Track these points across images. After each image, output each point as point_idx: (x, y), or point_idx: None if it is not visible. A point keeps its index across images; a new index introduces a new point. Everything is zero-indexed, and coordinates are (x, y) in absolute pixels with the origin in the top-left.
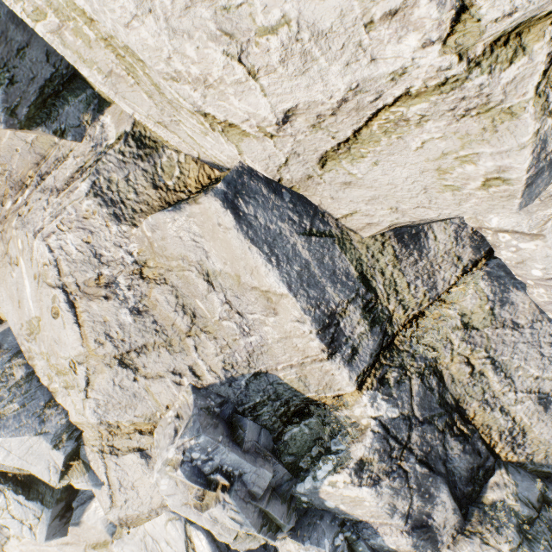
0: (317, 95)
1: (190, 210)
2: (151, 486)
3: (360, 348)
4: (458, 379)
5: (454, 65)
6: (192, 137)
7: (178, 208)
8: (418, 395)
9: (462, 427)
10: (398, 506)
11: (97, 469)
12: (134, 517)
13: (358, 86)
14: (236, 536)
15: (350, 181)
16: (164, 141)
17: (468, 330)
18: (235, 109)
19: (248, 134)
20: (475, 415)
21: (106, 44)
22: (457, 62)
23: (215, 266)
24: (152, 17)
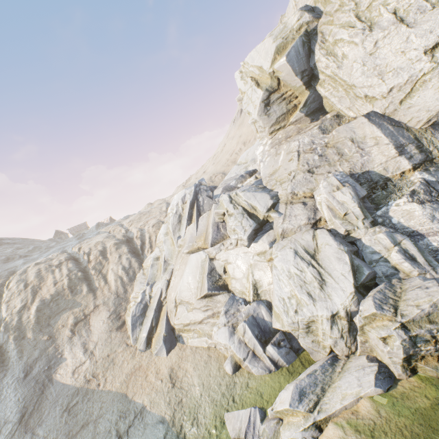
0: (400, 81)
1: (352, 122)
2: (303, 215)
3: (414, 157)
4: None
5: (433, 65)
6: (357, 109)
7: (348, 123)
8: None
9: None
10: (436, 217)
11: (281, 210)
12: (289, 230)
13: (411, 76)
14: (346, 213)
15: (410, 106)
16: (345, 115)
17: None
18: (375, 92)
19: (377, 99)
20: None
21: (344, 90)
22: (434, 64)
23: (356, 136)
24: (363, 76)
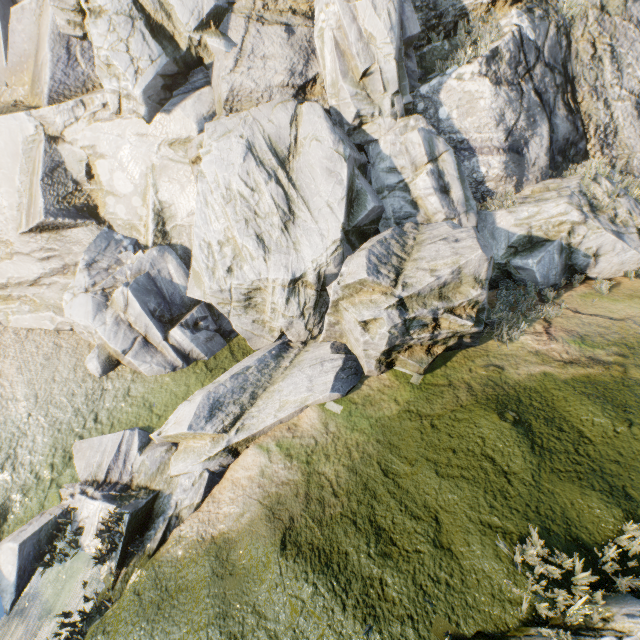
0: None
1: None
2: (281, 61)
3: None
4: (581, 57)
5: None
6: None
7: None
8: (551, 42)
9: (570, 102)
10: (506, 118)
11: (235, 35)
12: (246, 95)
13: None
14: (368, 69)
15: None
16: None
17: (603, 14)
18: None
19: None
20: (582, 101)
21: None
22: None
23: None
24: None
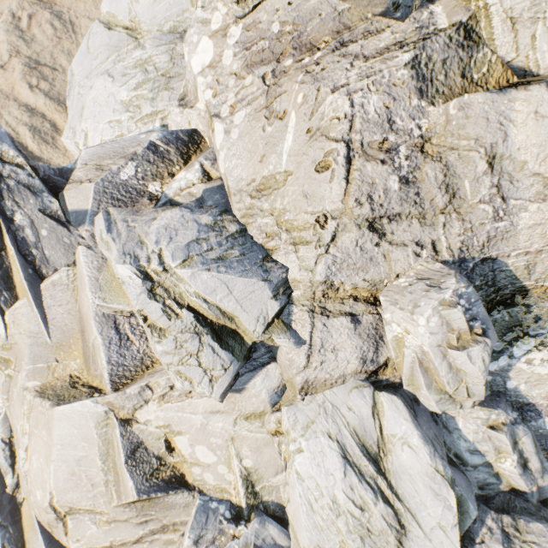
0: None
1: (514, 95)
2: (351, 351)
3: None
4: None
5: None
6: (535, 38)
7: (502, 91)
8: None
9: None
10: None
11: (301, 329)
12: (320, 382)
13: None
14: (456, 389)
15: None
16: (490, 38)
17: None
18: None
19: None
20: None
21: None
22: None
23: (506, 150)
24: None
